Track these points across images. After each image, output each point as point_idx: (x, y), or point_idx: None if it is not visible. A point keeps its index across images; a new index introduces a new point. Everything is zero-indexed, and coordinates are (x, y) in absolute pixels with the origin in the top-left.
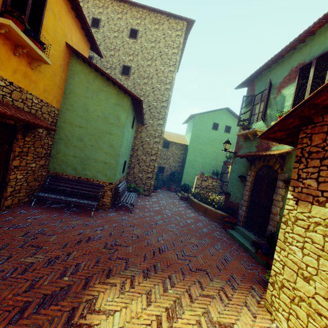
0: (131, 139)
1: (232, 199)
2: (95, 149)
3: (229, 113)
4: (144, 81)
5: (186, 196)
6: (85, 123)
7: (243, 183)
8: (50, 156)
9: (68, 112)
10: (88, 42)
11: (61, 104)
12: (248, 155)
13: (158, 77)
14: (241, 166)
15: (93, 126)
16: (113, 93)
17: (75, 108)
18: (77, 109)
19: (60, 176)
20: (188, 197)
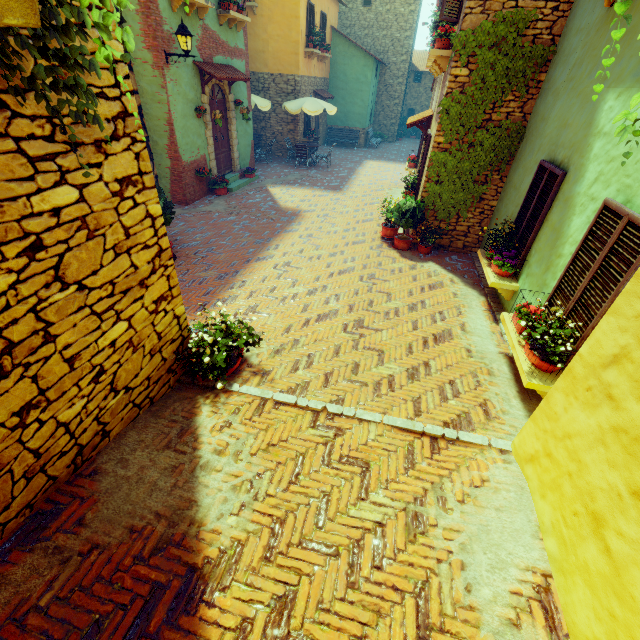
0: (375, 87)
1: None
2: (352, 105)
3: None
4: (386, 8)
5: None
6: (345, 86)
7: None
8: (327, 114)
9: (334, 79)
10: (338, 2)
11: (329, 74)
12: None
13: None
14: None
15: (350, 87)
16: (361, 57)
17: (338, 75)
18: (339, 76)
19: (334, 127)
20: None
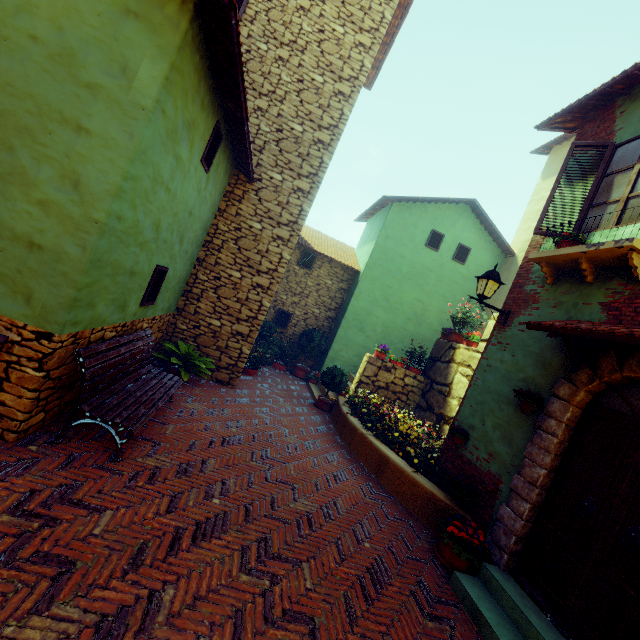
0: (201, 208)
1: (473, 455)
2: None
3: (473, 214)
4: (279, 52)
5: (332, 400)
6: None
7: (529, 418)
8: None
9: None
10: None
11: None
12: (602, 330)
13: (321, 51)
14: (526, 358)
15: (3, 77)
16: None
17: None
18: None
19: None
20: (337, 405)
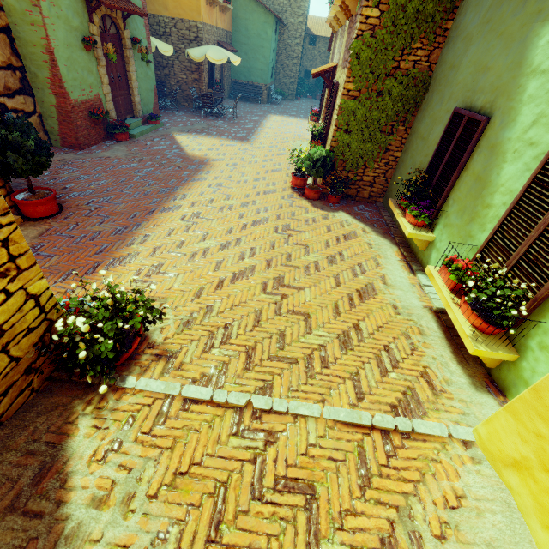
0: (275, 45)
1: None
2: (255, 61)
3: None
4: None
5: None
6: (247, 41)
7: None
8: (231, 68)
9: (237, 33)
10: None
11: (232, 27)
12: None
13: None
14: None
15: (252, 43)
16: (262, 13)
17: (240, 30)
18: (241, 30)
19: (238, 82)
20: None
